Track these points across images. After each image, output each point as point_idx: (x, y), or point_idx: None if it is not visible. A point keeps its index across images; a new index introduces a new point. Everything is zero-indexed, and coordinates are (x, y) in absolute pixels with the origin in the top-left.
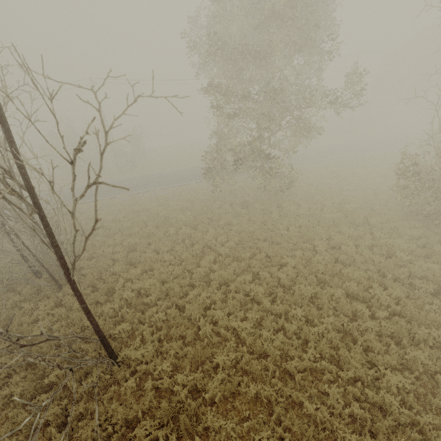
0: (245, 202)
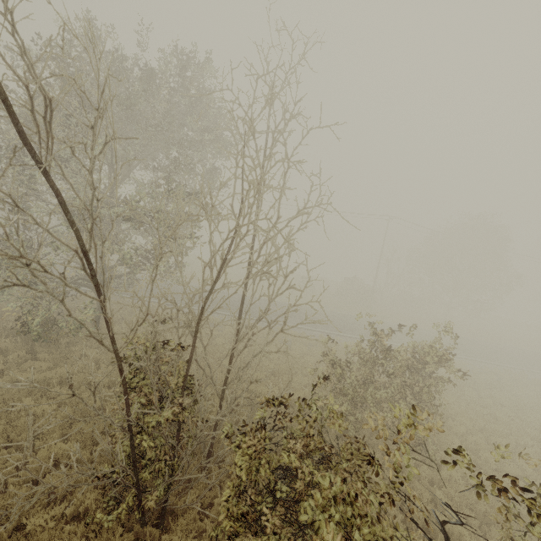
0: (6, 330)
